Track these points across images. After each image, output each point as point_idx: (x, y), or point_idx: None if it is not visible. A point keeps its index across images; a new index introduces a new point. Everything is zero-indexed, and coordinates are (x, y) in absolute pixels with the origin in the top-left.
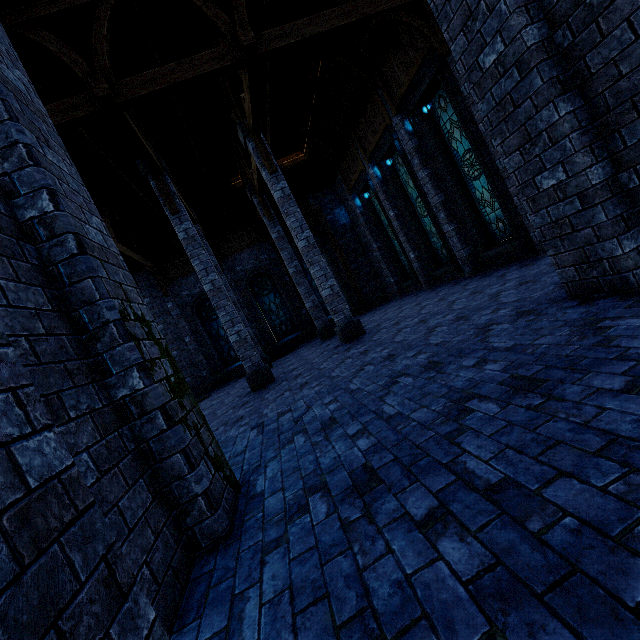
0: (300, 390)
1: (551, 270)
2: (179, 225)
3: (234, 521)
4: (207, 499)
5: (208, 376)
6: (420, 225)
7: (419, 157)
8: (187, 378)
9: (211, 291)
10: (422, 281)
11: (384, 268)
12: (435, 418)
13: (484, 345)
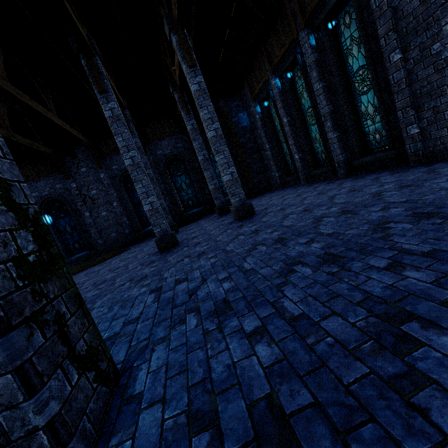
0: (198, 259)
1: (431, 177)
2: (106, 104)
3: (97, 442)
4: (52, 433)
5: (129, 233)
6: (307, 132)
7: (317, 70)
8: (113, 233)
9: (130, 166)
10: (301, 178)
11: (272, 165)
12: (360, 339)
13: (389, 244)
